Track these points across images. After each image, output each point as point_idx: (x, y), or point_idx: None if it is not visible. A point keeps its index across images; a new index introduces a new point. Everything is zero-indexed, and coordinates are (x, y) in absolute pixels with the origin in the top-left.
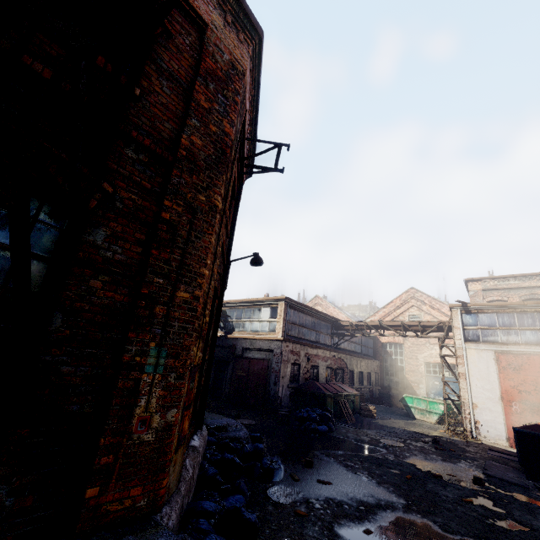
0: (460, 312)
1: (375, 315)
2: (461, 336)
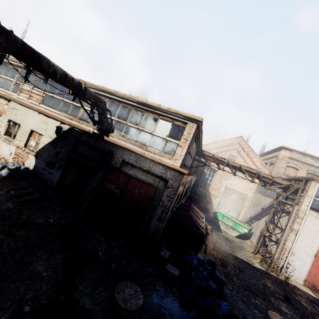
0: (318, 186)
1: (207, 146)
2: (309, 203)
